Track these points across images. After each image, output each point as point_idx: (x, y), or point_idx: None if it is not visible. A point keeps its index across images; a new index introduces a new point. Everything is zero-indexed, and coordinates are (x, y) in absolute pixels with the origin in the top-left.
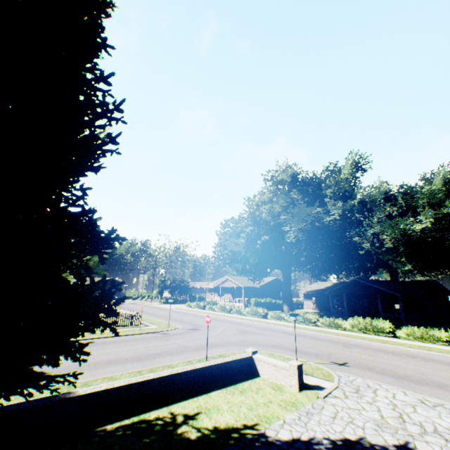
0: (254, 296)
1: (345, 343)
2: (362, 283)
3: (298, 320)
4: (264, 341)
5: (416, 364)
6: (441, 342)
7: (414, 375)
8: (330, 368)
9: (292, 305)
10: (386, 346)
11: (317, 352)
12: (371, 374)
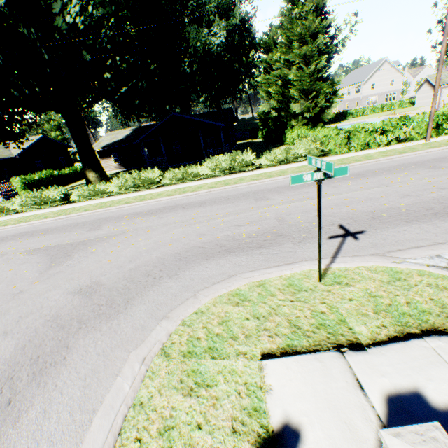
0: (15, 174)
1: (245, 194)
2: (181, 118)
3: (134, 188)
4: (143, 256)
5: (363, 187)
6: (299, 159)
7: (421, 203)
8: (375, 255)
9: (103, 169)
10: (278, 180)
11: (266, 229)
12: (420, 229)
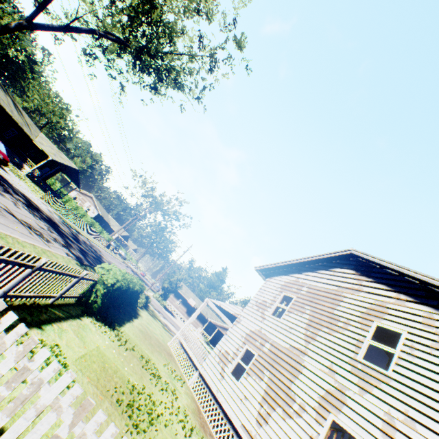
0: None
1: None
2: None
3: None
4: None
5: None
6: None
7: None
8: None
9: None
10: None
11: None
12: None
